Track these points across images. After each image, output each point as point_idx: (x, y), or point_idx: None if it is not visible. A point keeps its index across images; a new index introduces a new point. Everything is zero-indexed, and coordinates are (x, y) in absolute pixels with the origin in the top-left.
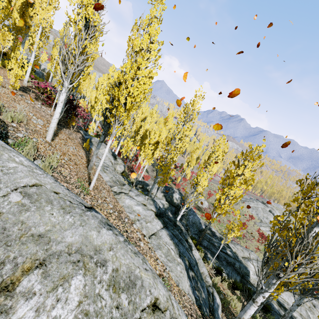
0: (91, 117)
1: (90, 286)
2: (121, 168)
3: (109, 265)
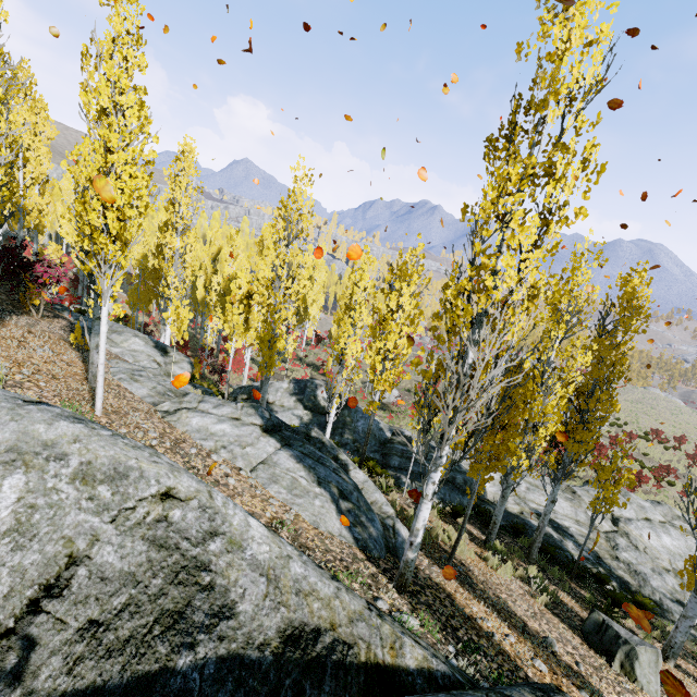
0: None
1: (37, 482)
2: (184, 369)
3: (74, 459)
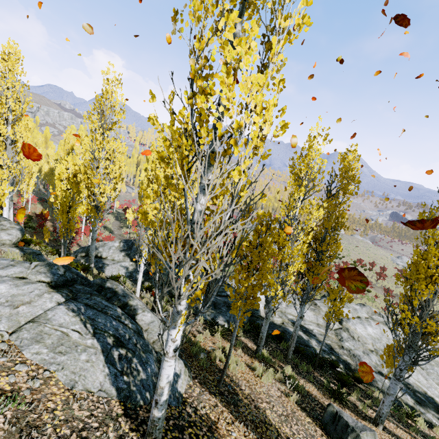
0: None
1: None
2: (11, 235)
3: None
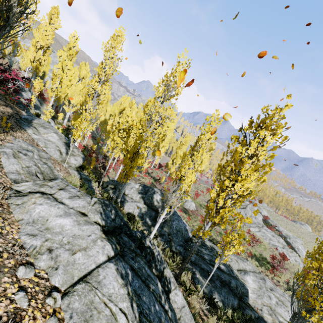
0: (64, 110)
1: None
2: (77, 161)
3: None
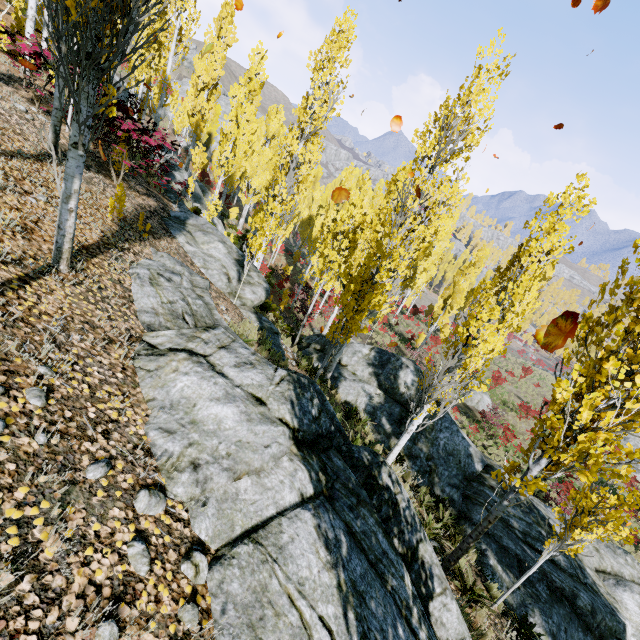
0: (240, 203)
1: None
2: (255, 295)
3: None
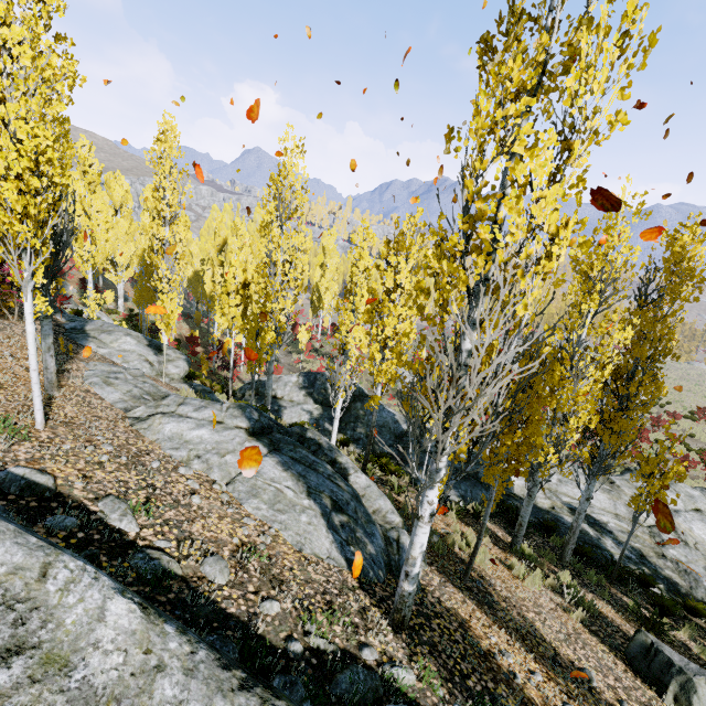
0: (106, 281)
1: None
2: (179, 368)
3: None
